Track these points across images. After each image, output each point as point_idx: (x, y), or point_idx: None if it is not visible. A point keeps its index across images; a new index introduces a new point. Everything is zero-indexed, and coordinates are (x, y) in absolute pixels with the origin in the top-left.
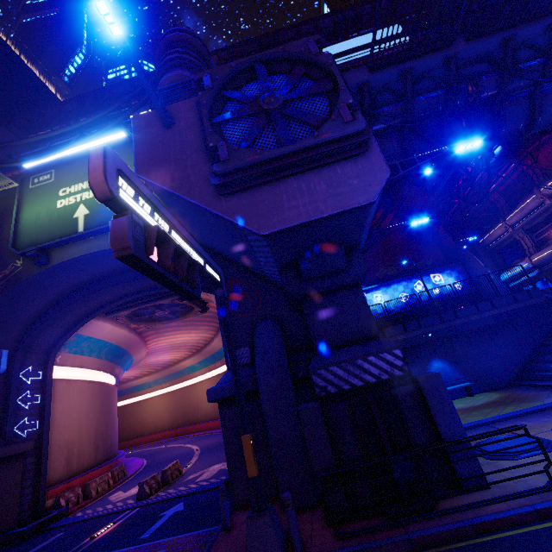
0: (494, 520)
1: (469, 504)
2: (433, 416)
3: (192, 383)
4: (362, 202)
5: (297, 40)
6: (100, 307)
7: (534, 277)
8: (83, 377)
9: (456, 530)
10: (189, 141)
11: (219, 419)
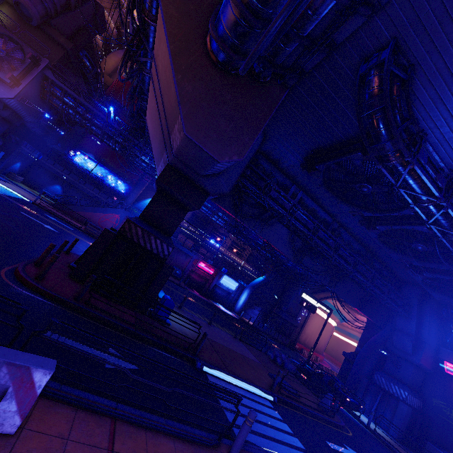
0: None
1: None
2: None
3: None
4: None
5: (30, 49)
6: None
7: None
8: None
9: None
10: None
11: None
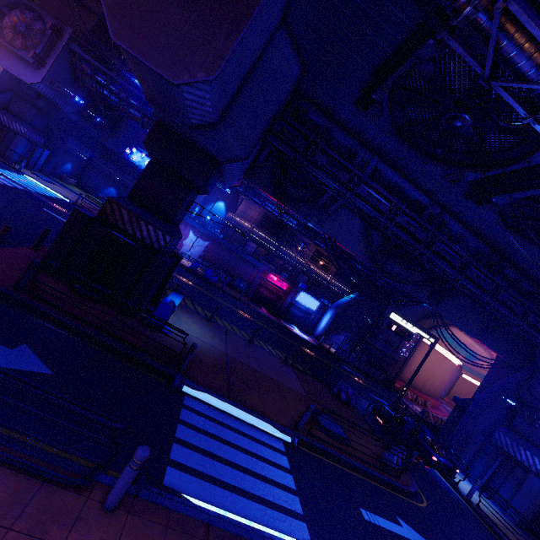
0: None
1: None
2: (12, 143)
3: None
4: (25, 80)
5: (49, 17)
6: None
7: None
8: None
9: None
10: None
11: None
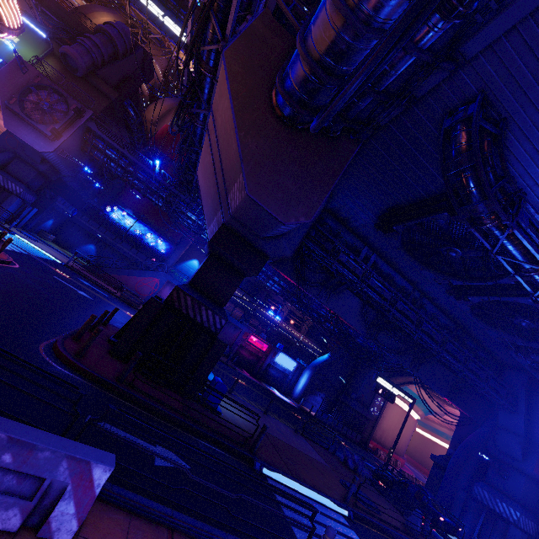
0: None
1: None
2: (5, 202)
3: None
4: (37, 148)
5: (74, 101)
6: None
7: None
8: None
9: None
10: (23, 85)
11: None
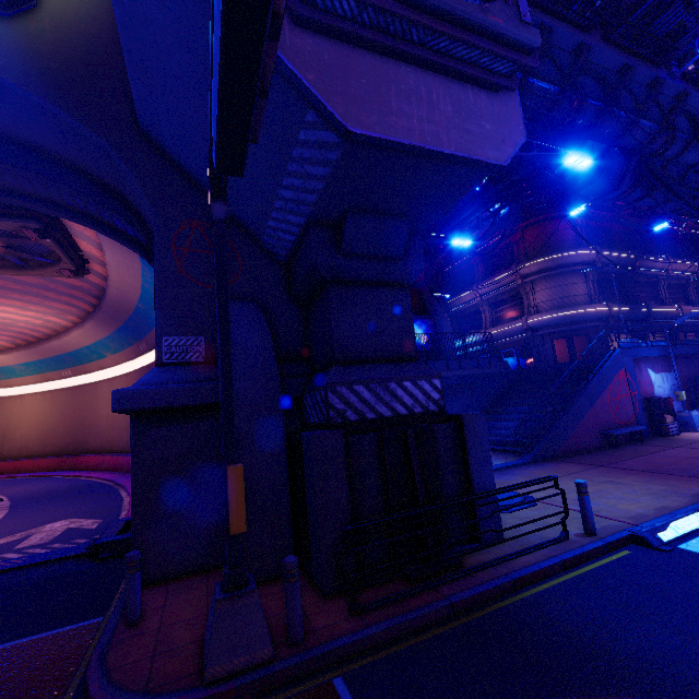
0: (531, 573)
1: (499, 559)
2: (469, 461)
3: (1, 396)
4: (492, 158)
5: None
6: None
7: (480, 351)
8: None
9: (498, 588)
10: None
11: (48, 457)
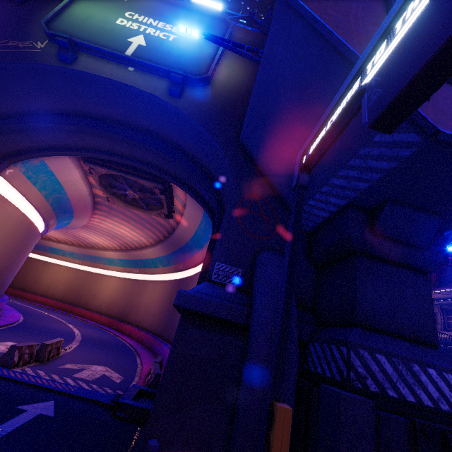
0: None
1: None
2: None
3: (102, 273)
4: None
5: None
6: (85, 149)
7: None
8: (19, 206)
9: None
10: None
11: (107, 316)
